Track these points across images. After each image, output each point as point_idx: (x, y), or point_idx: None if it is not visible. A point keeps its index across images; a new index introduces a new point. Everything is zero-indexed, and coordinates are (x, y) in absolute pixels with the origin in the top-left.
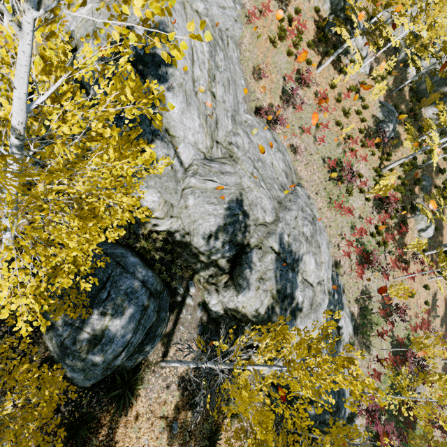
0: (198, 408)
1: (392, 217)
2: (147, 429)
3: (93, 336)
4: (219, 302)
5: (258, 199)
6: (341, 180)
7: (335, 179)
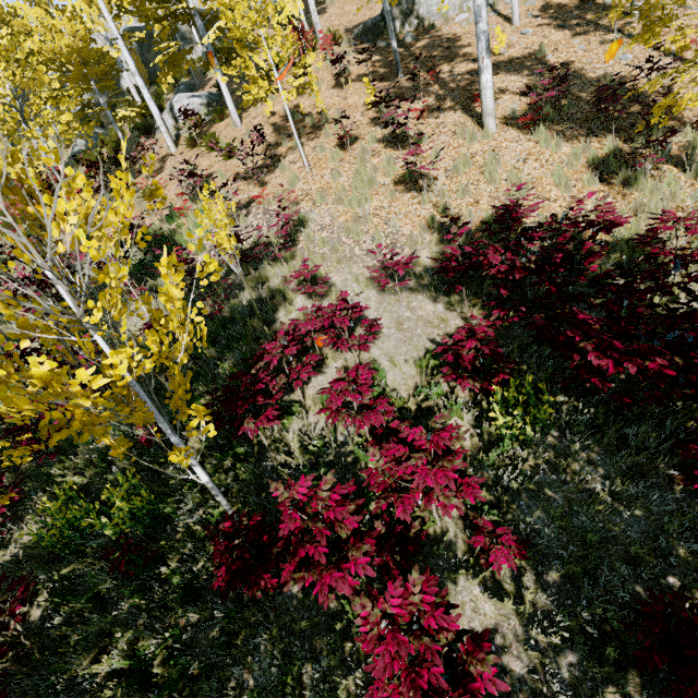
0: None
1: None
2: None
3: None
4: None
5: None
6: None
7: None
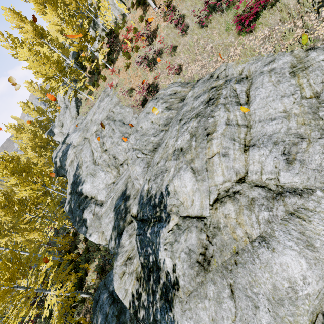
0: None
1: None
2: None
3: None
4: None
5: (132, 175)
6: None
7: (228, 2)
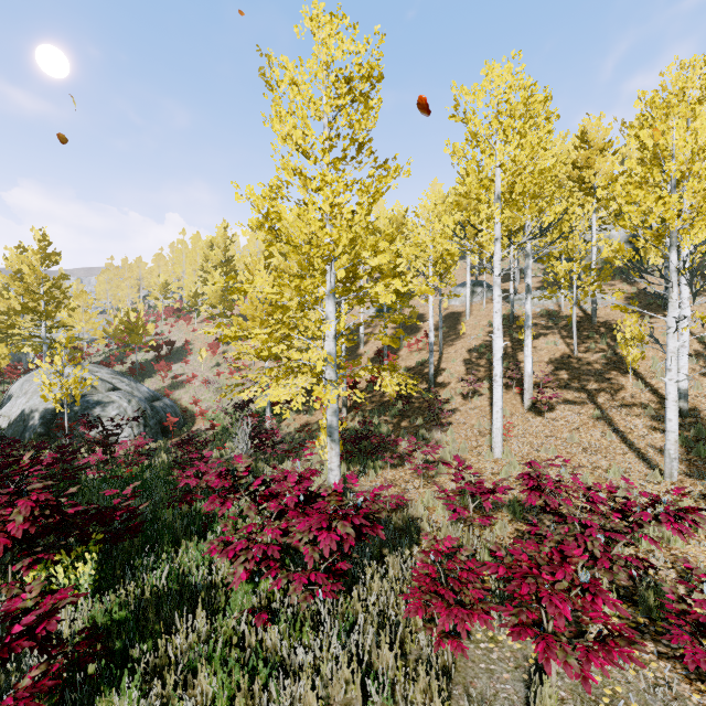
0: None
1: (178, 313)
2: None
3: None
4: None
5: None
6: None
7: None
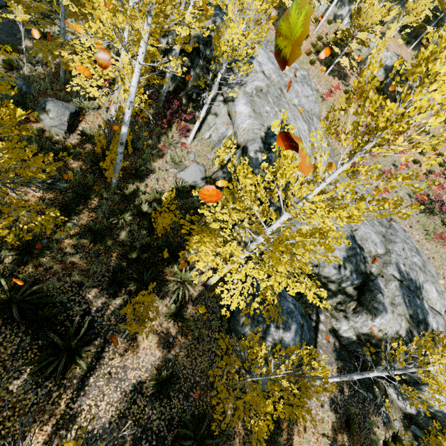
0: (383, 408)
1: None
2: (314, 443)
3: (274, 345)
4: (350, 327)
5: (367, 234)
6: (434, 212)
7: (427, 212)
